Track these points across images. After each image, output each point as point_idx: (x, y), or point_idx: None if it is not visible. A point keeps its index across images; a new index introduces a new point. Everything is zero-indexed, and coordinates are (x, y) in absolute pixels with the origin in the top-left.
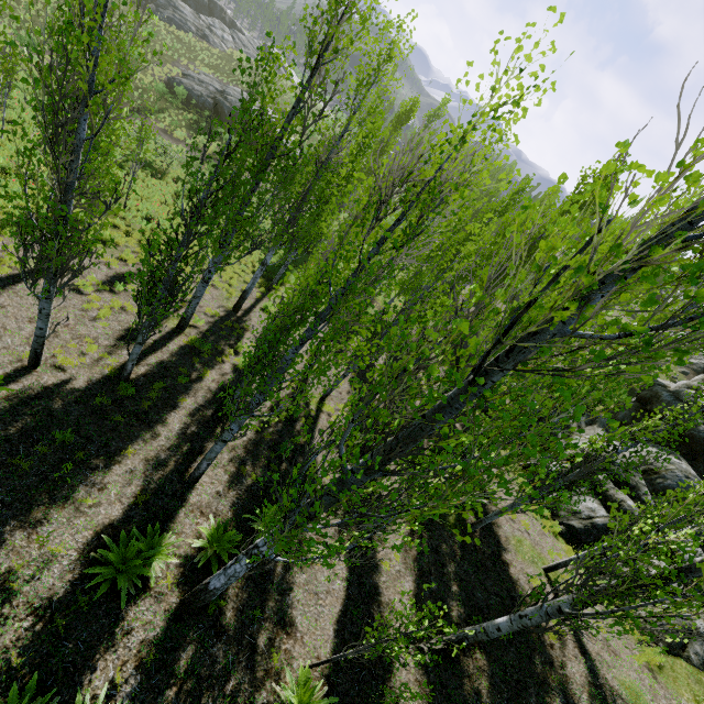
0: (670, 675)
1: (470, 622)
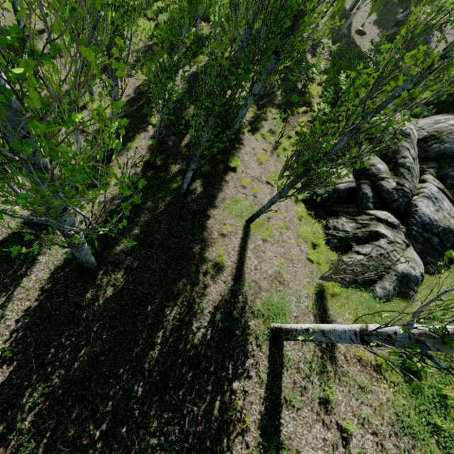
0: (340, 302)
1: (131, 254)
